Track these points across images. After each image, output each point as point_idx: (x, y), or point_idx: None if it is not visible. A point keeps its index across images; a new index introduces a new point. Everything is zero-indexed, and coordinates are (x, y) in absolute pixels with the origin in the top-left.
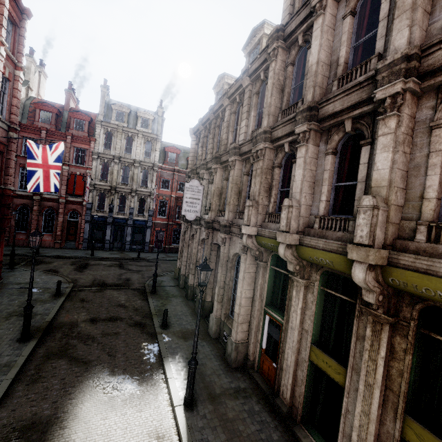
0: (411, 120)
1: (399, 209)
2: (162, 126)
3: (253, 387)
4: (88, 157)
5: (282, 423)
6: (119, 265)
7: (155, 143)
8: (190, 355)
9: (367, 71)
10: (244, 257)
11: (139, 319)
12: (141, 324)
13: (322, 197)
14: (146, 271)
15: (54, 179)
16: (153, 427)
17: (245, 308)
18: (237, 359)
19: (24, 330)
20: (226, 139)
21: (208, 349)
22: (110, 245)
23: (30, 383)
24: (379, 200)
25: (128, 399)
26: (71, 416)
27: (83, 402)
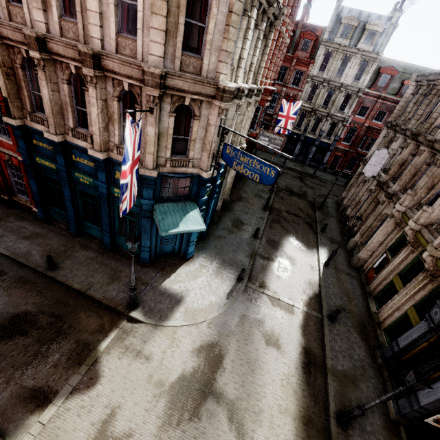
0: None
1: None
2: (390, 36)
3: (358, 277)
4: (303, 79)
5: (363, 293)
6: (300, 178)
7: (371, 63)
8: (332, 250)
9: None
10: (388, 219)
11: (309, 221)
12: (310, 224)
13: None
14: (317, 189)
15: (289, 126)
16: (310, 263)
17: (374, 245)
18: (356, 264)
19: (265, 206)
20: (435, 118)
21: (342, 253)
22: (295, 157)
23: (270, 228)
24: None
25: (302, 251)
26: (284, 245)
27: (287, 243)
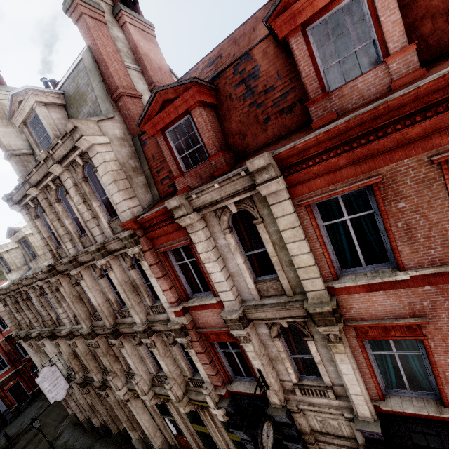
0: (162, 343)
1: (180, 374)
2: None
3: None
4: None
5: None
6: None
7: None
8: None
9: (130, 315)
10: (129, 403)
11: None
12: None
13: (150, 366)
14: (36, 447)
15: None
16: None
17: (151, 426)
18: None
19: None
20: (48, 314)
21: None
22: None
23: None
24: (171, 382)
25: None
26: None
27: None
